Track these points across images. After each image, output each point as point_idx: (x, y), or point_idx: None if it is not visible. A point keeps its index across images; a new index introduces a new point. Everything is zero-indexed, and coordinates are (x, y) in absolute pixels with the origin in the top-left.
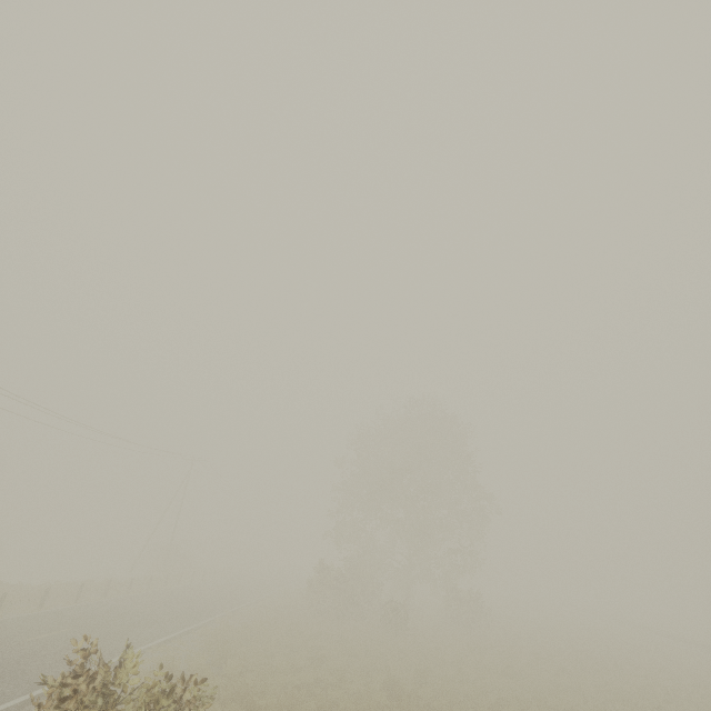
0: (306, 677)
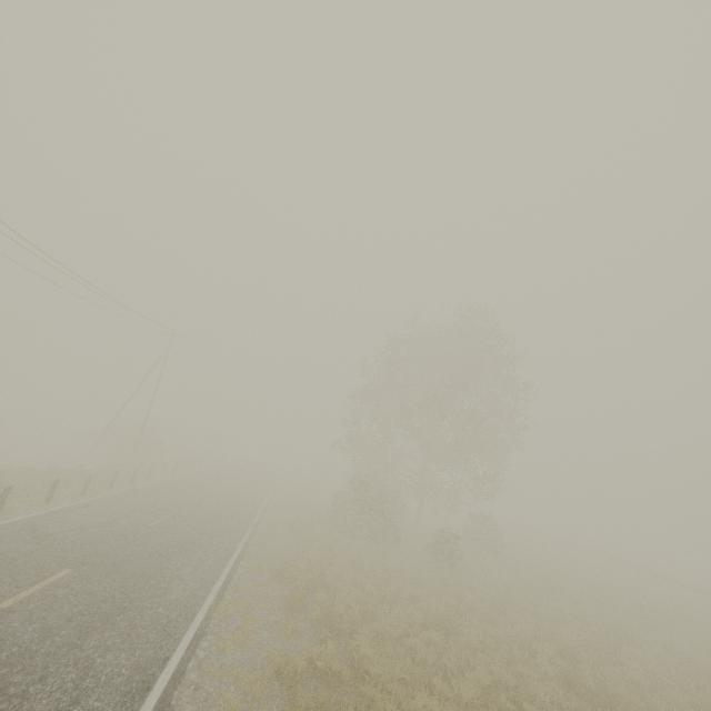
0: (481, 679)
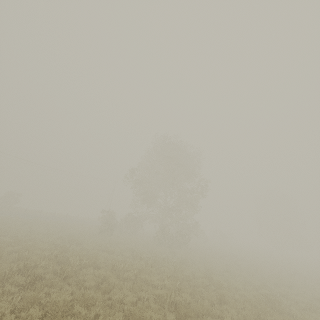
0: None
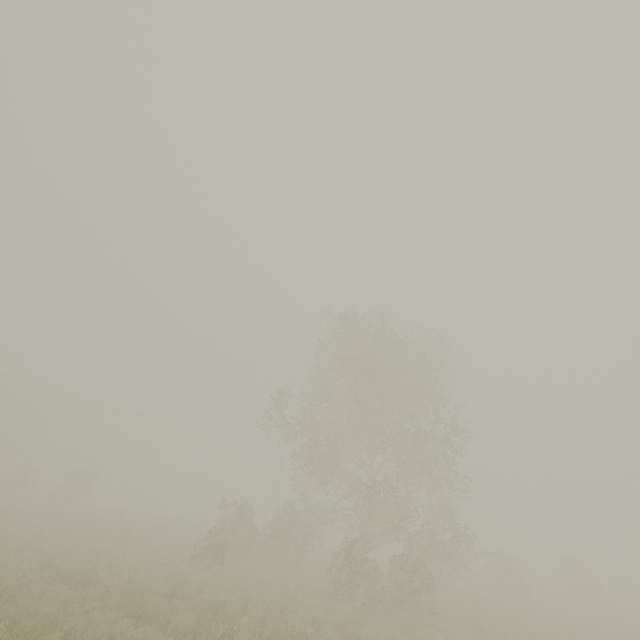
0: None
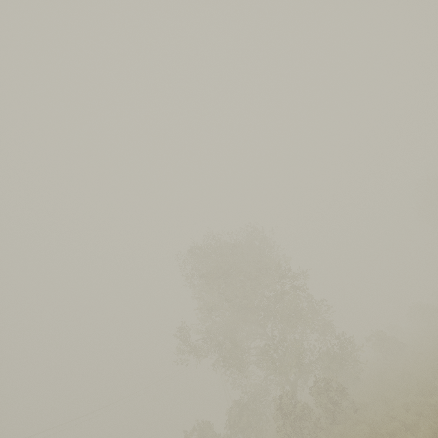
0: None
